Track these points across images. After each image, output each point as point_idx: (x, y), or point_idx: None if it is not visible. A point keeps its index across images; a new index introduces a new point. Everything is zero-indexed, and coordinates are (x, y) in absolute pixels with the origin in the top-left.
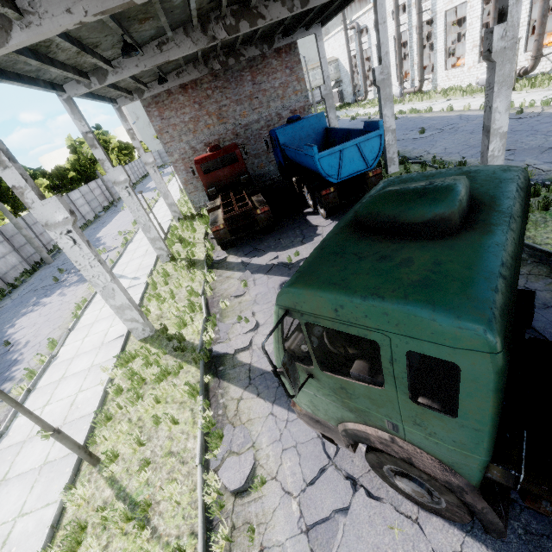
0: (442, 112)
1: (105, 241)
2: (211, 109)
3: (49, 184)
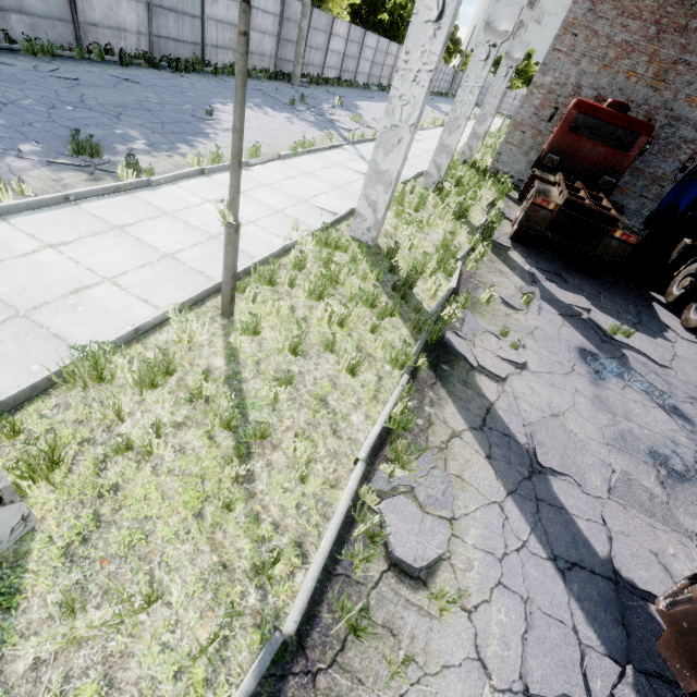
0: None
1: (363, 113)
2: (665, 52)
3: (356, 6)
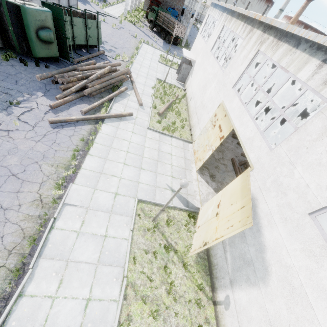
0: None
1: None
2: None
3: None
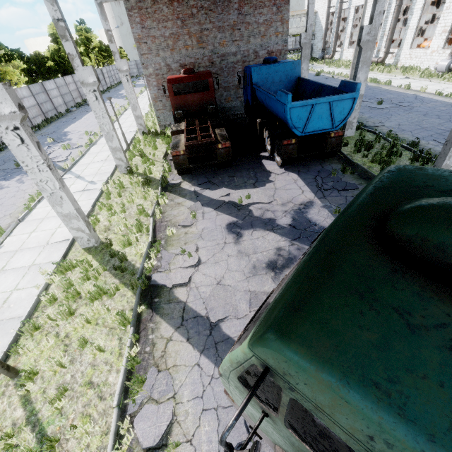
0: (400, 88)
1: (71, 137)
2: (193, 29)
3: (26, 68)
